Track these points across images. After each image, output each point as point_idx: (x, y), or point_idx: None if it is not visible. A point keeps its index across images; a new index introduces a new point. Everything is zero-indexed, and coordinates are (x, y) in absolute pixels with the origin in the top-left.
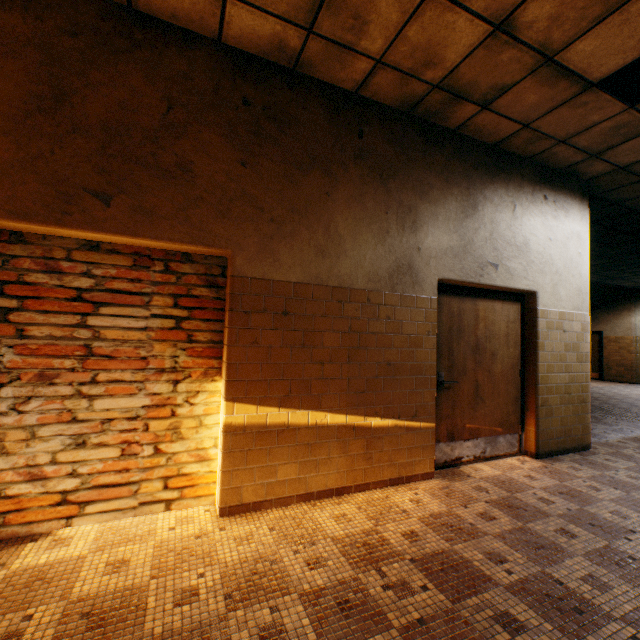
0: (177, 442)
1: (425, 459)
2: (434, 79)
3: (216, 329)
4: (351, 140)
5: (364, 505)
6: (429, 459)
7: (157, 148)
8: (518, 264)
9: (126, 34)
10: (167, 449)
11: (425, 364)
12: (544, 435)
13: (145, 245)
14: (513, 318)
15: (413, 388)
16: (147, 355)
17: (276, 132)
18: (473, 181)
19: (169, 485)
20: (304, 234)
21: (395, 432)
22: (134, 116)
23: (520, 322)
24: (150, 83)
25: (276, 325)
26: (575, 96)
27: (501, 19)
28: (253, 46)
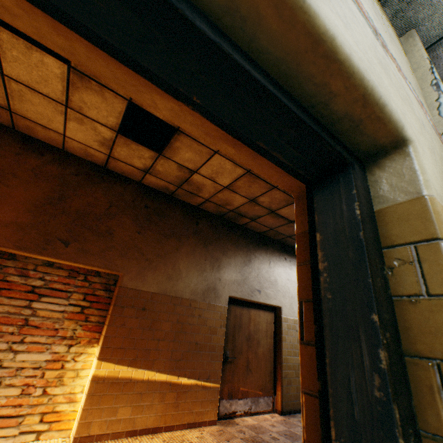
0: (59, 387)
1: (212, 409)
2: (230, 208)
3: (103, 314)
4: (192, 226)
5: (168, 439)
6: (214, 410)
7: (99, 222)
8: (271, 291)
9: (100, 176)
10: (51, 392)
11: (217, 345)
12: (286, 398)
13: (78, 266)
14: (270, 320)
15: (209, 359)
16: (59, 327)
17: (158, 220)
18: (250, 248)
19: (44, 419)
20: (162, 267)
21: (195, 388)
22: (93, 208)
23: (274, 323)
24: (105, 196)
25: (137, 315)
26: (287, 223)
27: (252, 198)
28: (155, 186)
